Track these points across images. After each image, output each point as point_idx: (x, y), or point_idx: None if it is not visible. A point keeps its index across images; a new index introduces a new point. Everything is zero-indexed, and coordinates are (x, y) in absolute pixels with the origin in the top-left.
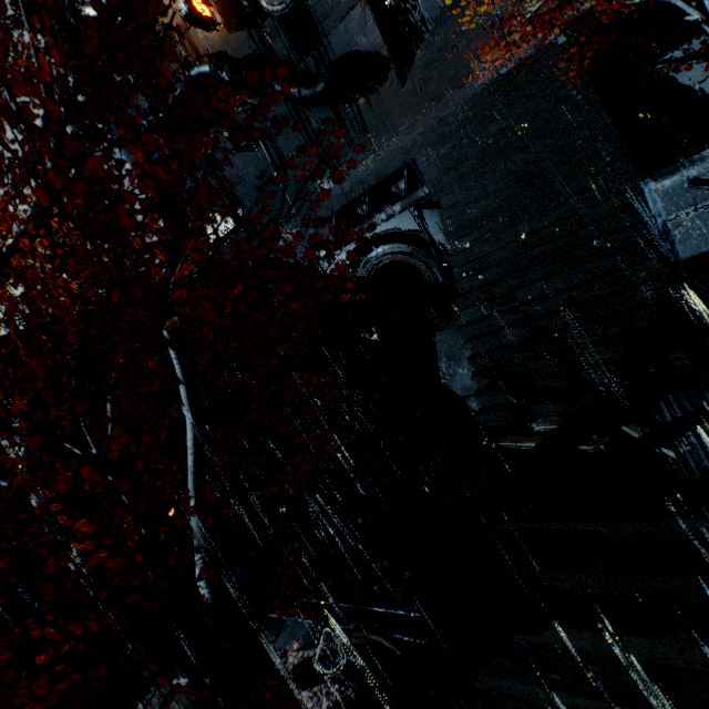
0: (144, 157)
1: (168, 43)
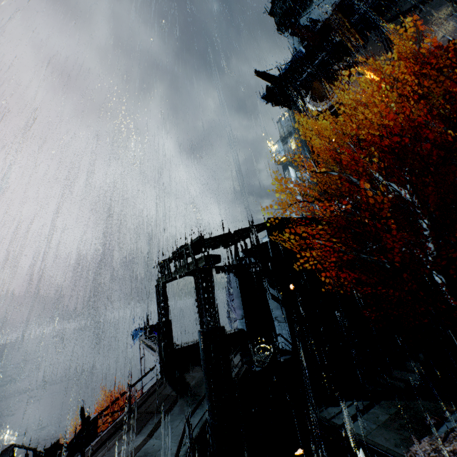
0: (318, 166)
1: (355, 118)
